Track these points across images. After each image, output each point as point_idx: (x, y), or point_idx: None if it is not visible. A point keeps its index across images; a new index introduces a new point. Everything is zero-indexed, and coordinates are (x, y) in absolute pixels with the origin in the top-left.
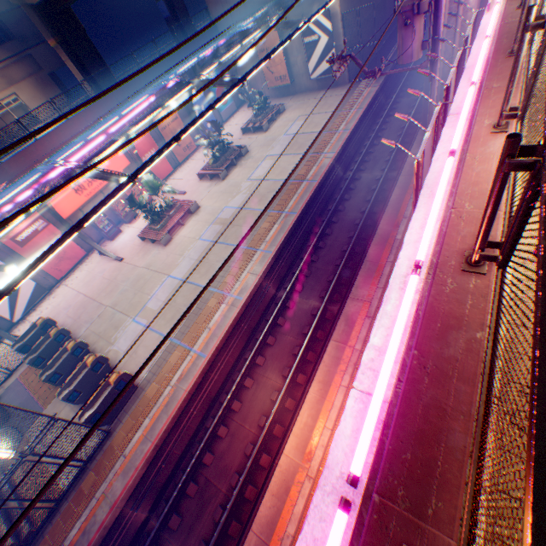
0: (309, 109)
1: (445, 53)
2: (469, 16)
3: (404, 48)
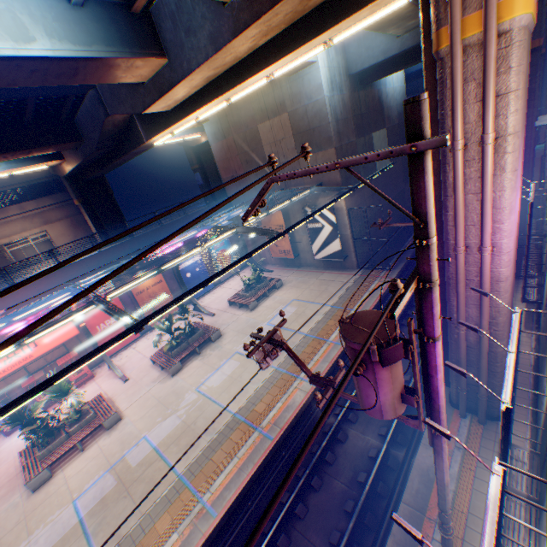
0: (306, 291)
1: (468, 317)
2: (503, 285)
3: (364, 392)
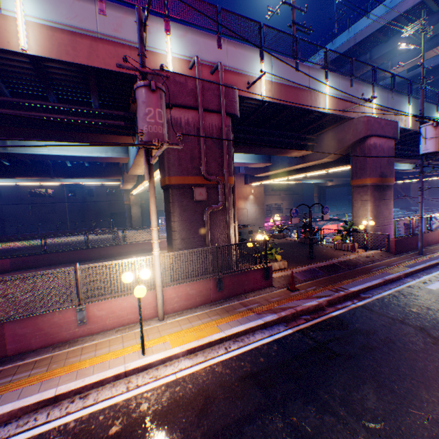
0: None
1: None
2: None
3: None
